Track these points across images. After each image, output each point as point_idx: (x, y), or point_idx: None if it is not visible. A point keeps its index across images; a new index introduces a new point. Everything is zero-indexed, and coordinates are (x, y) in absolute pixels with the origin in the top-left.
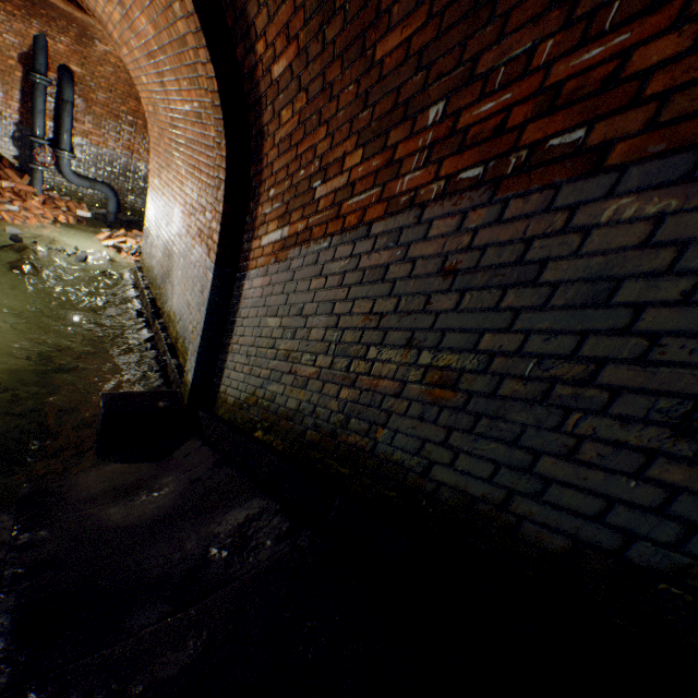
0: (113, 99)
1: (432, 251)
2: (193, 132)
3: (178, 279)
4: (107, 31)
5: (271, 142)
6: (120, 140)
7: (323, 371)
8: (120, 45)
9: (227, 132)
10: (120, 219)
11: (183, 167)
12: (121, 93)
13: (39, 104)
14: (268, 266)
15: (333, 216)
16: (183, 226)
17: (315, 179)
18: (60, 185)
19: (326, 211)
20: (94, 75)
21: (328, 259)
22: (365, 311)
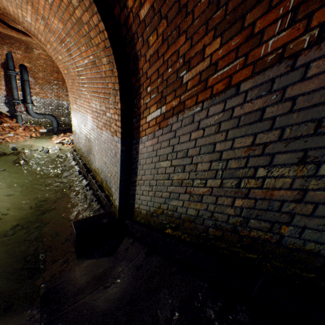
0: (46, 75)
1: (314, 86)
2: (91, 73)
3: (96, 151)
4: (38, 39)
5: (143, 60)
6: (53, 93)
7: (214, 189)
8: (45, 44)
9: (116, 61)
10: (59, 129)
11: (88, 94)
12: (49, 71)
13: (14, 84)
14: (154, 132)
15: (201, 89)
16: (94, 124)
17: (181, 71)
18: (30, 120)
19: (194, 87)
20: (36, 66)
21: (202, 117)
22: (246, 144)
